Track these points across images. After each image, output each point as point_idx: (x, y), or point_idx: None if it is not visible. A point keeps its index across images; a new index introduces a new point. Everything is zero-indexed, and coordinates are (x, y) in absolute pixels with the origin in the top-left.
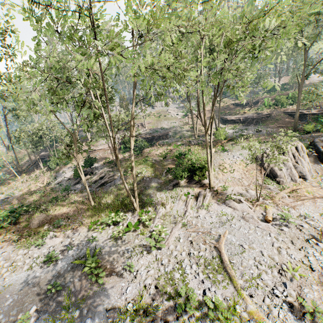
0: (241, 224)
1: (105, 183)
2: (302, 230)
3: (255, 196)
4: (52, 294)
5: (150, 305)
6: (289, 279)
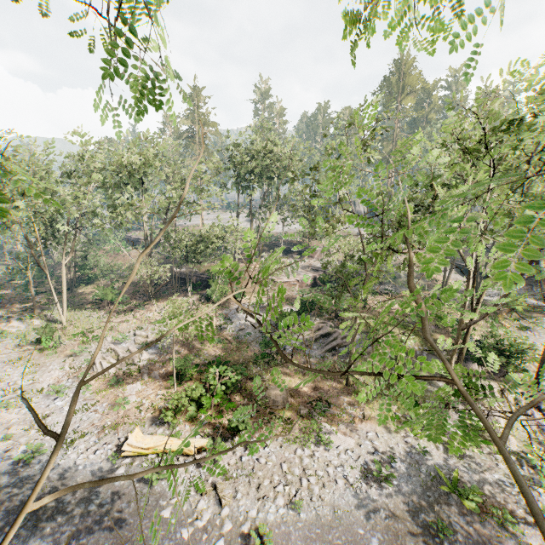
0: None
1: (338, 346)
2: None
3: None
4: (444, 541)
5: None
6: None
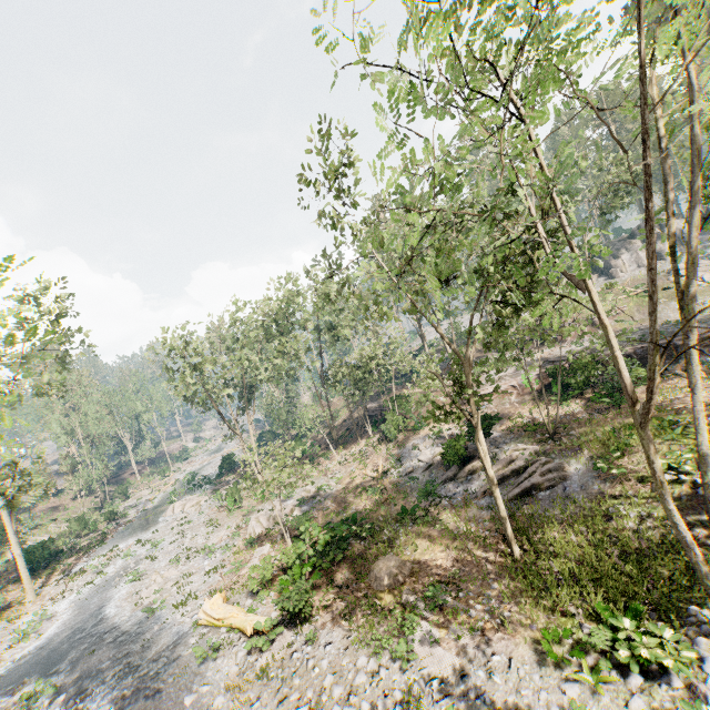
0: None
1: (534, 489)
2: None
3: None
4: None
5: None
6: None
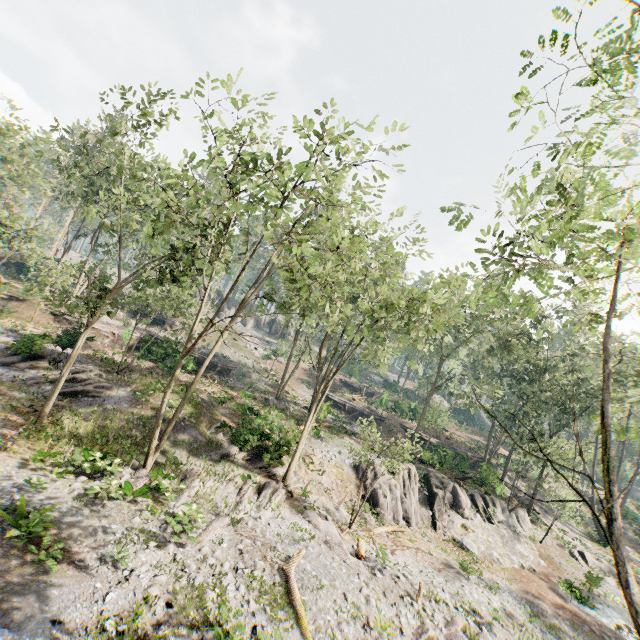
0: (322, 550)
1: (82, 394)
2: (398, 582)
3: (346, 519)
4: None
5: (152, 630)
6: (376, 637)
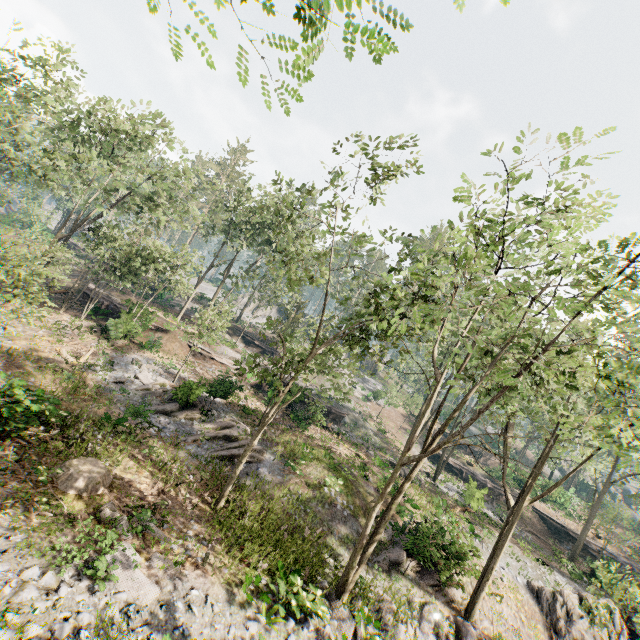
0: None
1: (238, 458)
2: None
3: None
4: None
5: None
6: None
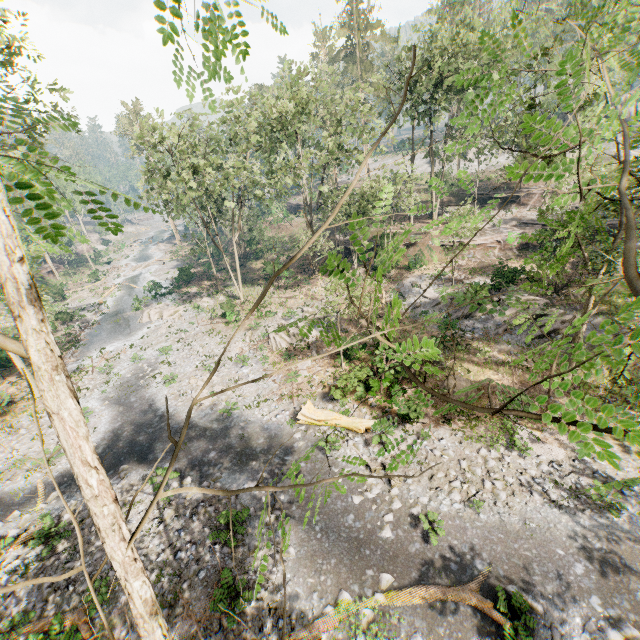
0: None
1: (554, 333)
2: None
3: None
4: None
5: None
6: None
